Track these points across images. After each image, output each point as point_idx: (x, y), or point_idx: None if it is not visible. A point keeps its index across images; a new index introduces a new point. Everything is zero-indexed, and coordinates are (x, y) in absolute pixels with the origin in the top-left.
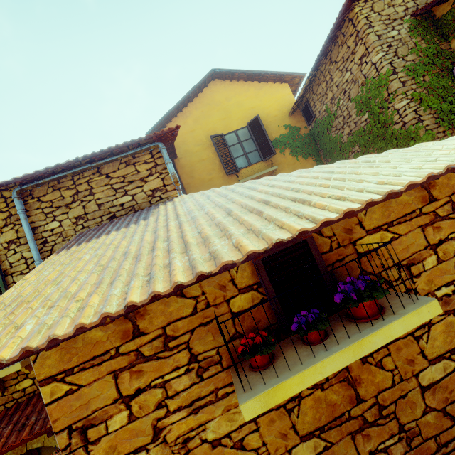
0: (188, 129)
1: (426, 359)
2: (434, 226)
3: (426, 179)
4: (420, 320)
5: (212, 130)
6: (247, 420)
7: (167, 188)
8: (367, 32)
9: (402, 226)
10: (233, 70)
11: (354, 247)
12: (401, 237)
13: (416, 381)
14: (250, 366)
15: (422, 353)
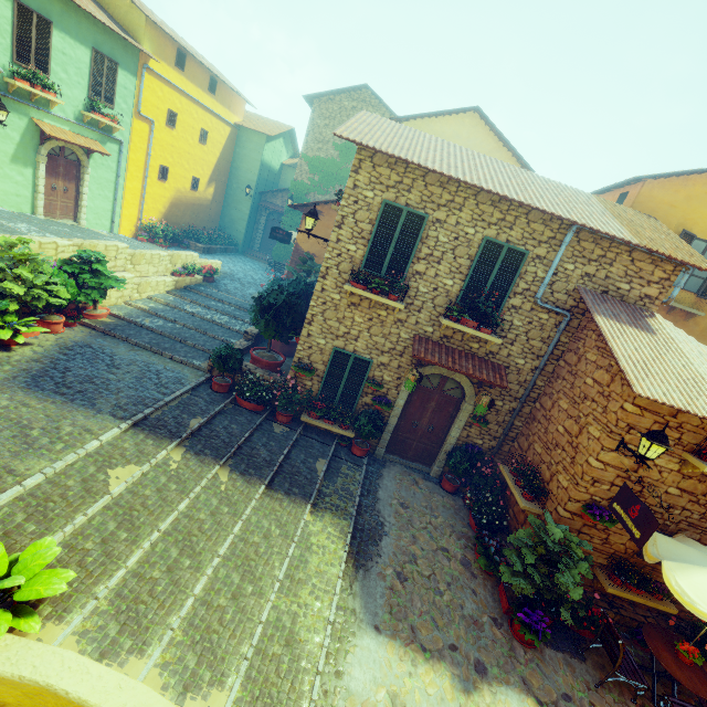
0: (672, 201)
1: None
2: None
3: None
4: None
5: (691, 223)
6: (704, 471)
7: (655, 302)
8: None
9: None
10: None
11: None
12: None
13: None
14: (700, 458)
15: None
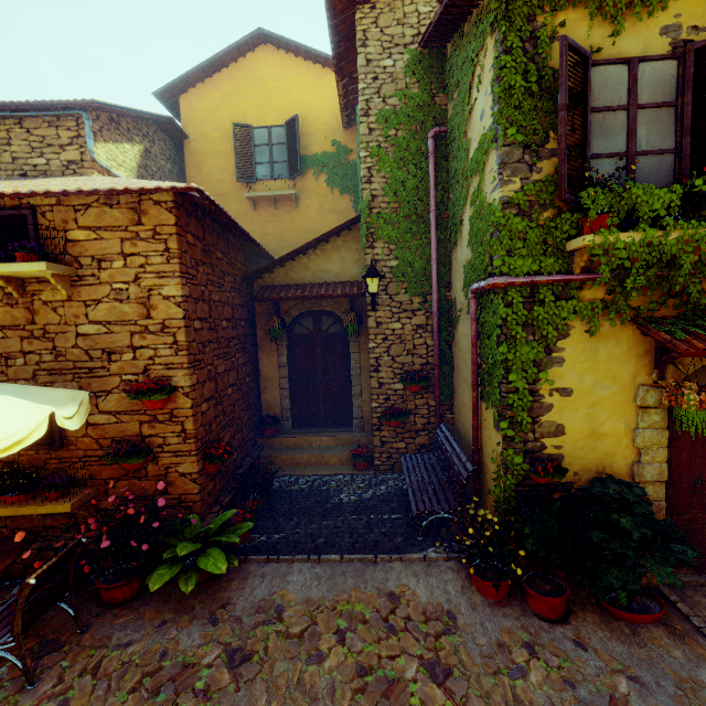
0: (213, 105)
1: (89, 320)
2: (132, 242)
3: (67, 193)
4: (31, 269)
5: (242, 116)
6: None
7: (84, 164)
8: (359, 51)
9: (107, 233)
10: (286, 39)
11: (66, 234)
12: (104, 240)
13: (76, 328)
14: None
15: (87, 315)
